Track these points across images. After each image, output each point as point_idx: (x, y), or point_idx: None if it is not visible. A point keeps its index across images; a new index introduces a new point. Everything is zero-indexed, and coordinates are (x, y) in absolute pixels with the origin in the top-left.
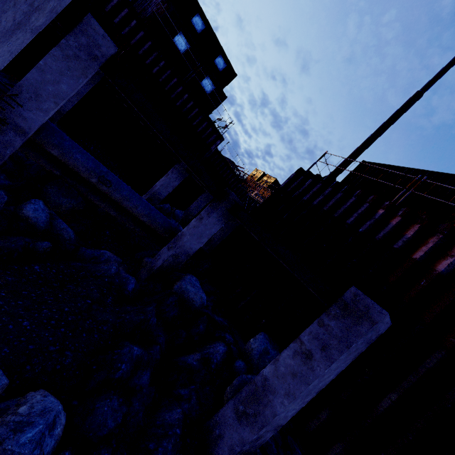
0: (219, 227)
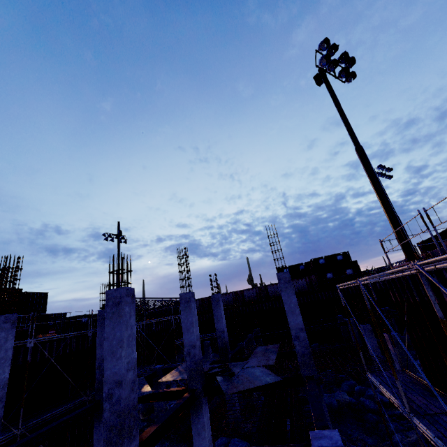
0: None
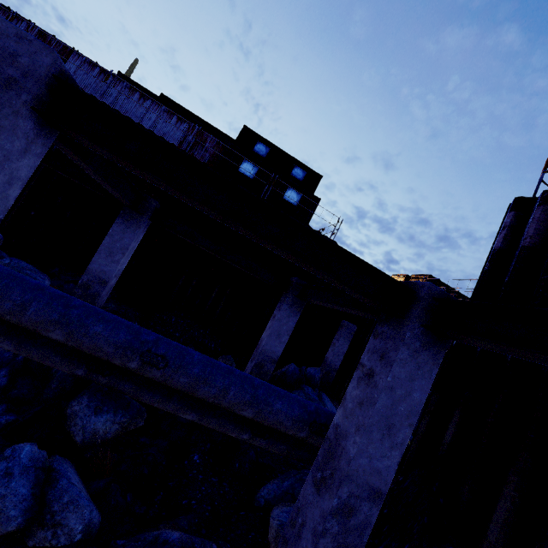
0: (426, 384)
